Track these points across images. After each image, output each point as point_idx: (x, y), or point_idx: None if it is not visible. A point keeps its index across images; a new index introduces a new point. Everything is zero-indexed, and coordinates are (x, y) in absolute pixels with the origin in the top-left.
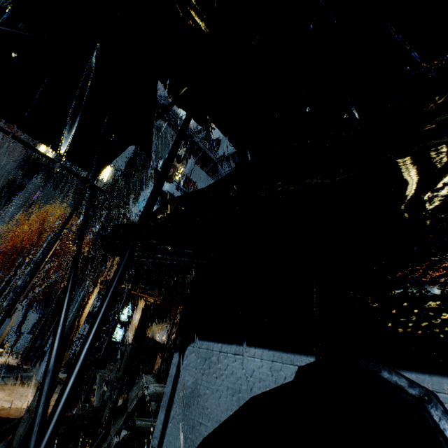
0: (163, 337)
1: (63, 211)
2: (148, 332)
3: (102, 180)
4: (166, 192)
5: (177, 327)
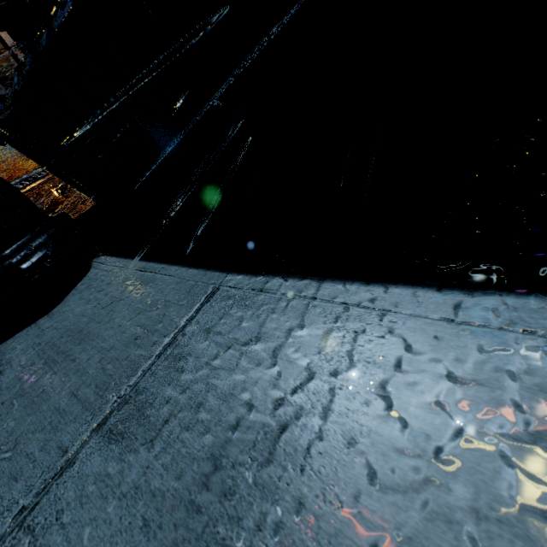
0: None
1: None
2: None
3: None
4: None
5: None
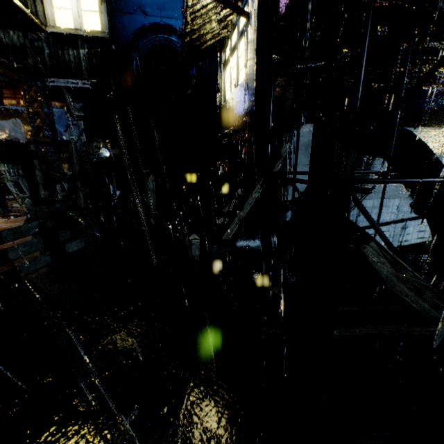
0: (3, 132)
1: None
2: None
3: None
4: None
5: (40, 118)
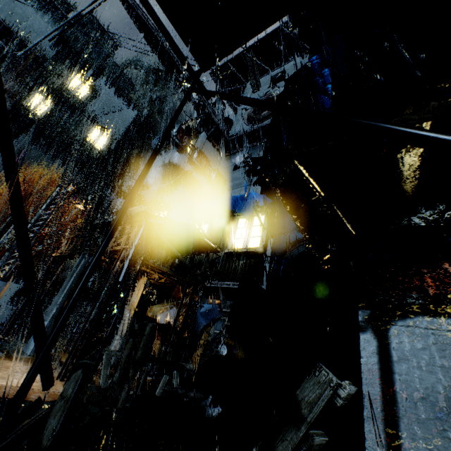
0: (166, 318)
1: (51, 177)
2: (147, 312)
3: (97, 147)
4: (174, 165)
5: (186, 308)
